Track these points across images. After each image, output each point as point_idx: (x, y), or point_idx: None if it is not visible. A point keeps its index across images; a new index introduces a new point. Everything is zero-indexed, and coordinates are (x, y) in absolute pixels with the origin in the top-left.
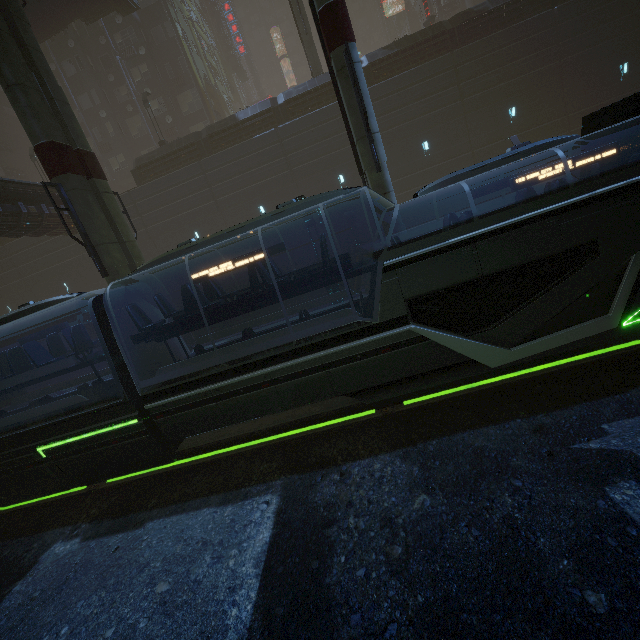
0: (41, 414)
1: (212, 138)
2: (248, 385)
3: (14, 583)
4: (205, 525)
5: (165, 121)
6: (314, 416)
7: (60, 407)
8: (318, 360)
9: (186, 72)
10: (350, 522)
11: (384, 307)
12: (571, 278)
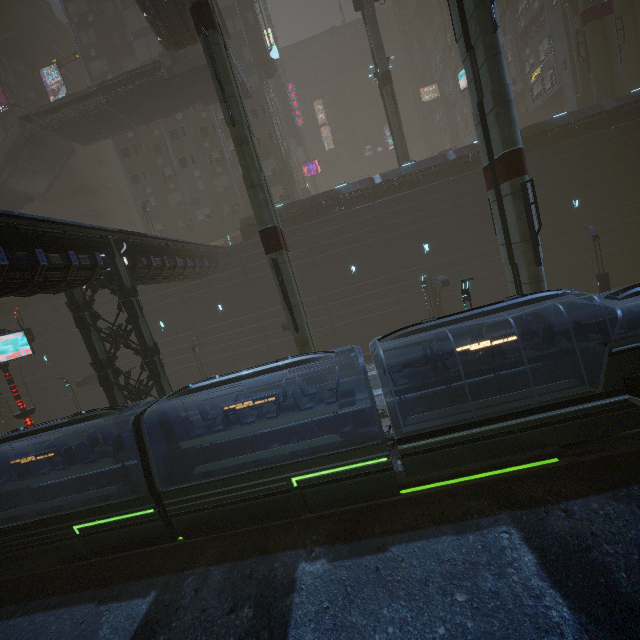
0: (299, 449)
1: (316, 206)
2: (487, 434)
3: (289, 595)
4: (458, 549)
5: None
6: (509, 461)
7: (317, 444)
8: (548, 418)
9: (273, 144)
10: (606, 548)
11: (606, 381)
12: None
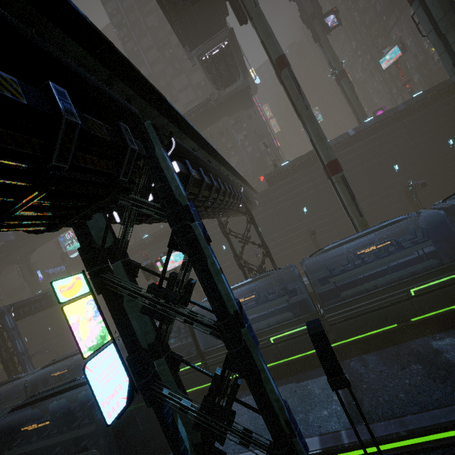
0: (410, 272)
1: (313, 157)
2: None
3: (440, 355)
4: None
5: (255, 156)
6: None
7: (422, 267)
8: None
9: (264, 131)
10: None
11: None
12: None
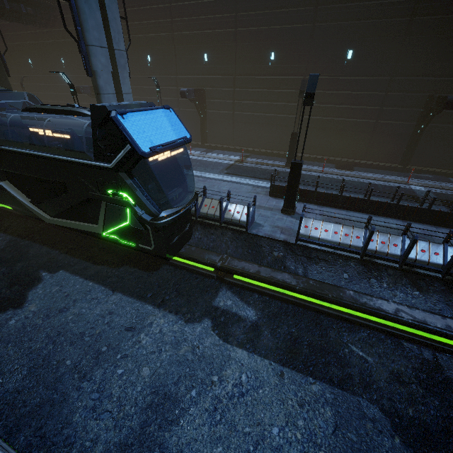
0: None
1: None
2: None
3: None
4: None
5: None
6: None
7: None
8: None
9: None
10: None
11: None
12: (60, 197)
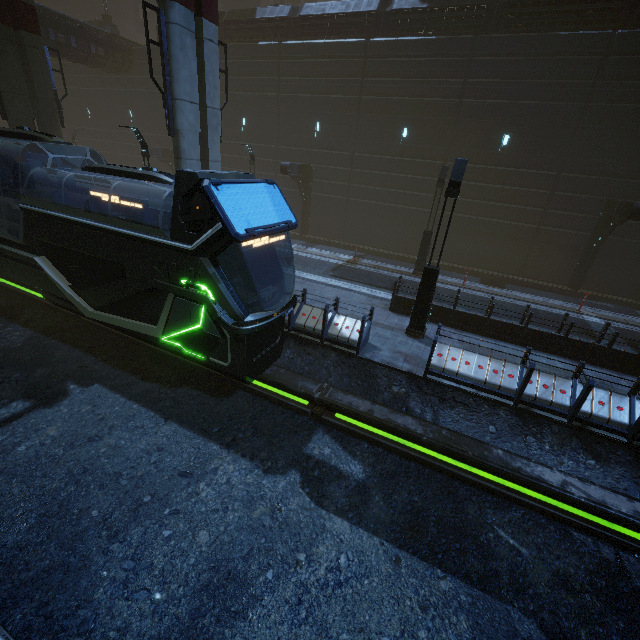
0: None
1: (228, 25)
2: None
3: None
4: None
5: None
6: None
7: None
8: (0, 249)
9: None
10: None
11: (25, 235)
12: (114, 283)
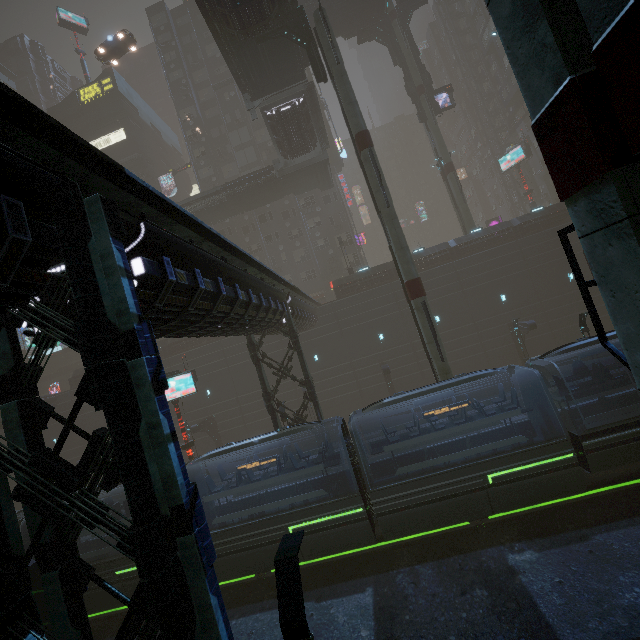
0: (489, 449)
1: None
2: None
3: (514, 577)
4: None
5: (327, 253)
6: None
7: (506, 444)
8: None
9: (344, 221)
10: None
11: None
12: None
